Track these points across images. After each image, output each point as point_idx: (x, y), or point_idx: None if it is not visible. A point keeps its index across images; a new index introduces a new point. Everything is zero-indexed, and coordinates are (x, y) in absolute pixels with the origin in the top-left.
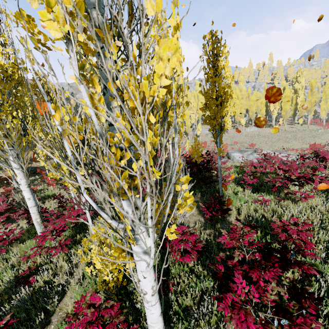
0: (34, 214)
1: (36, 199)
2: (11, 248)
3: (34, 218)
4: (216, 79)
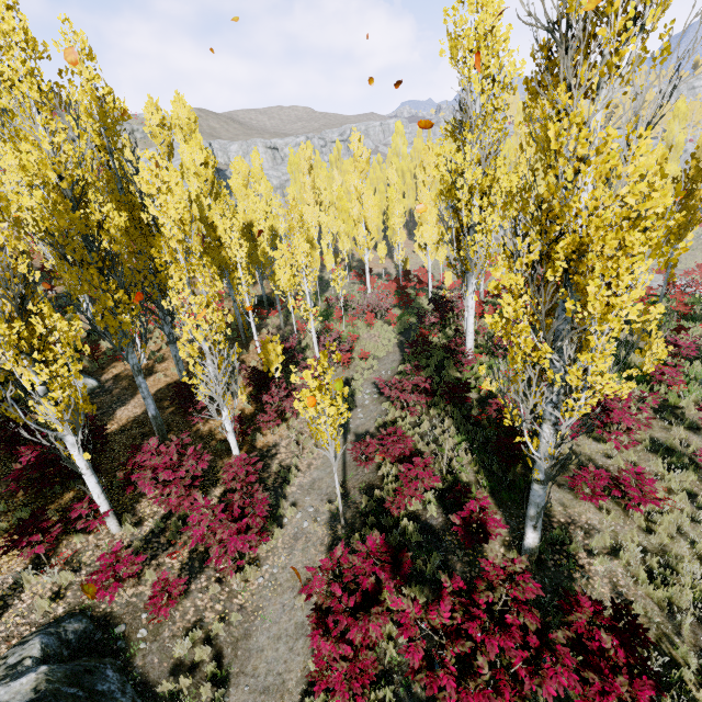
0: (472, 340)
1: (476, 324)
2: (446, 374)
3: (471, 344)
4: (694, 207)
